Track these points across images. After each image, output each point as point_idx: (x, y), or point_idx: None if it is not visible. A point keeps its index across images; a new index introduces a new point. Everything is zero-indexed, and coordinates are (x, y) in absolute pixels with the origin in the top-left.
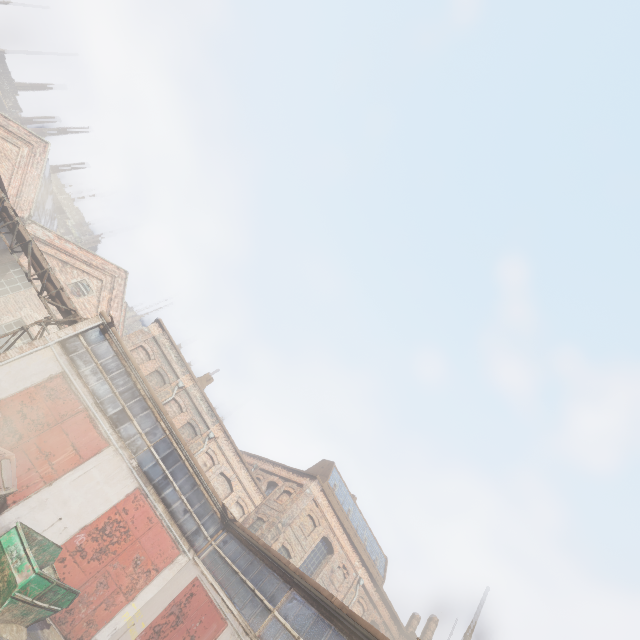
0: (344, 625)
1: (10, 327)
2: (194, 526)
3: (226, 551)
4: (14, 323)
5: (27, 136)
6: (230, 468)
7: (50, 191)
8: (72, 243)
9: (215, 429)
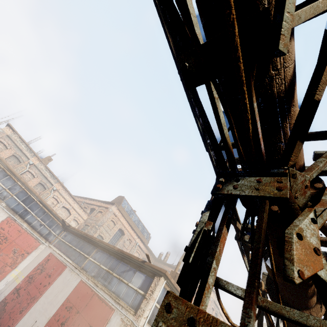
0: (119, 256)
1: None
2: (47, 231)
3: (66, 239)
4: None
5: None
6: (68, 204)
7: None
8: None
9: (57, 185)
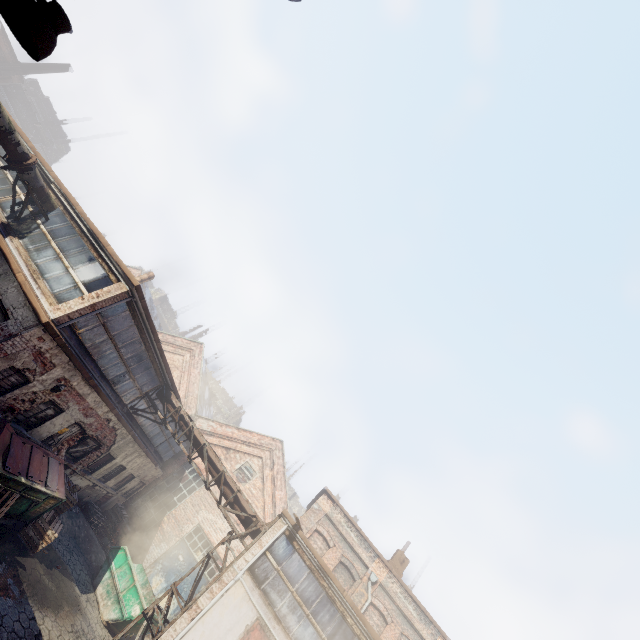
0: None
1: (190, 537)
2: None
3: None
4: (193, 531)
5: (188, 344)
6: None
7: (206, 382)
8: (231, 426)
9: None
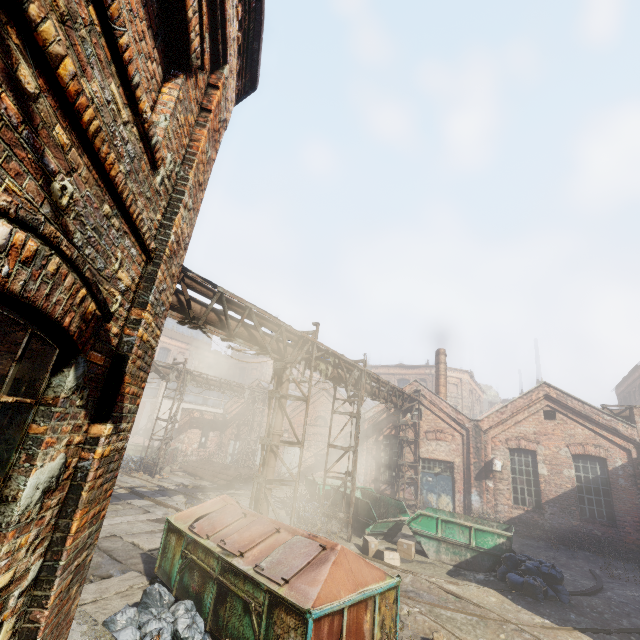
0: None
1: None
2: None
3: None
4: None
5: None
6: None
7: None
8: None
9: None
